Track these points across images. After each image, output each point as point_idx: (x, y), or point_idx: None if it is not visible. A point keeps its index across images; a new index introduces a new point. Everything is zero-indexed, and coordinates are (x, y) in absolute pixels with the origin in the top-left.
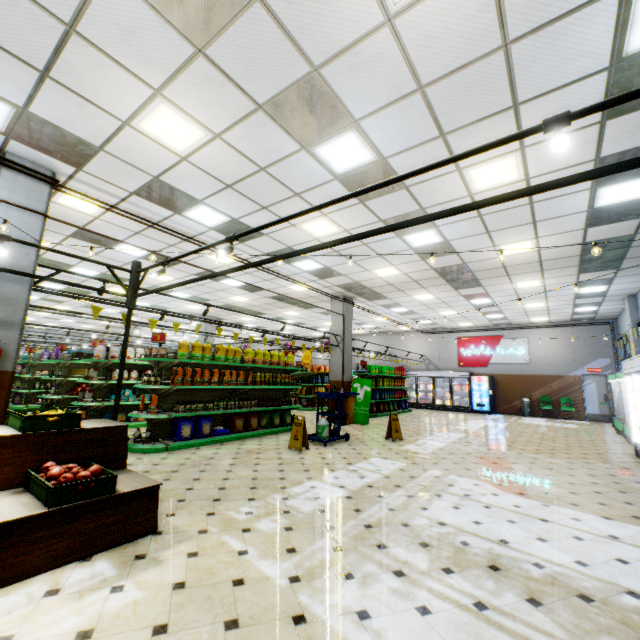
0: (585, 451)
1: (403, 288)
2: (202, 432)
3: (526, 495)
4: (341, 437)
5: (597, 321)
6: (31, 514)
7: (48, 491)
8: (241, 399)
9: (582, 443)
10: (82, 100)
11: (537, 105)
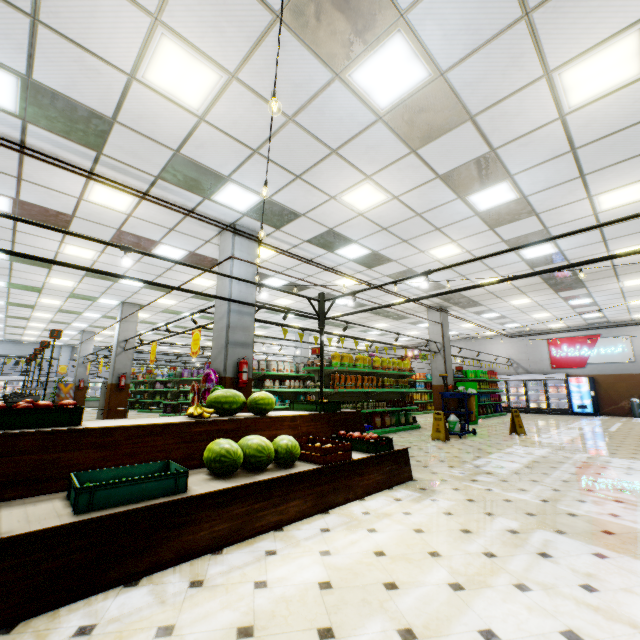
0: None
1: (502, 295)
2: None
3: None
4: (470, 432)
5: None
6: (368, 455)
7: (367, 444)
8: (376, 400)
9: None
10: (312, 188)
11: None
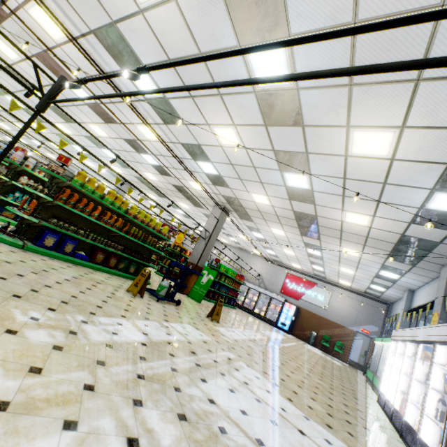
0: (343, 384)
1: (267, 218)
2: (63, 249)
3: (293, 402)
4: (173, 300)
5: (380, 300)
6: None
7: None
8: (111, 239)
9: (342, 377)
10: None
11: (434, 87)
